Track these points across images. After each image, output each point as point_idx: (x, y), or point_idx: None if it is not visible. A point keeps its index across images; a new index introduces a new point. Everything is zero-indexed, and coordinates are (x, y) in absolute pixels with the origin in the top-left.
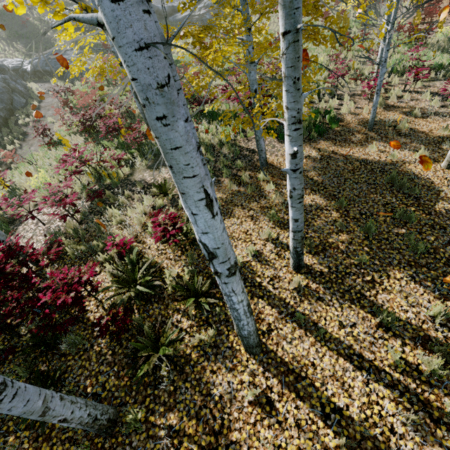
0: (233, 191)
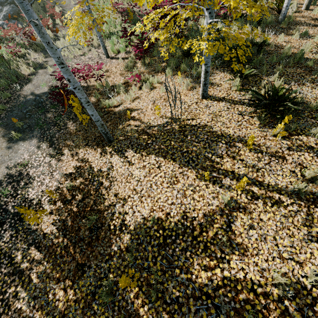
0: None
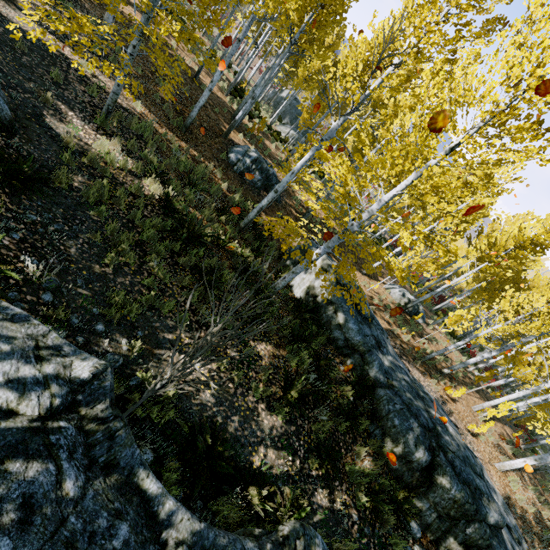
0: None
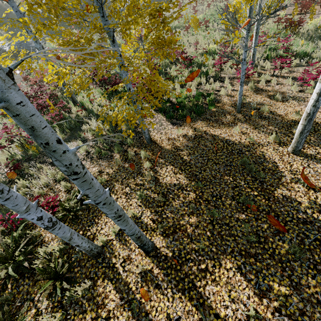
0: (119, 167)
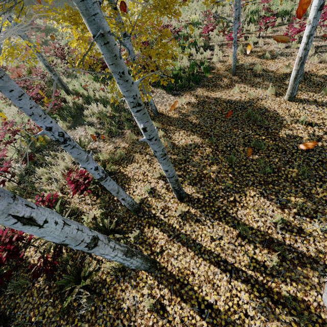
0: (133, 140)
